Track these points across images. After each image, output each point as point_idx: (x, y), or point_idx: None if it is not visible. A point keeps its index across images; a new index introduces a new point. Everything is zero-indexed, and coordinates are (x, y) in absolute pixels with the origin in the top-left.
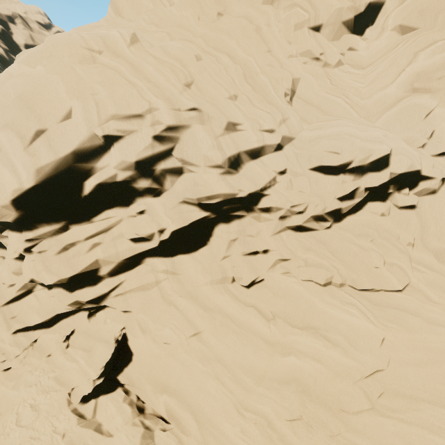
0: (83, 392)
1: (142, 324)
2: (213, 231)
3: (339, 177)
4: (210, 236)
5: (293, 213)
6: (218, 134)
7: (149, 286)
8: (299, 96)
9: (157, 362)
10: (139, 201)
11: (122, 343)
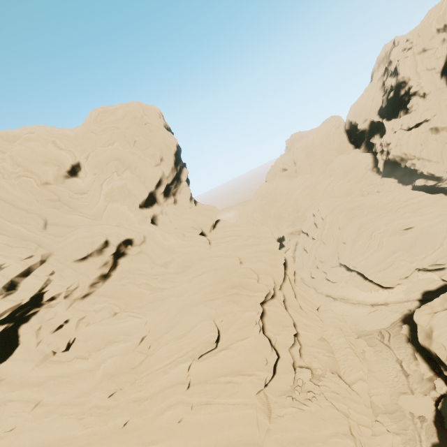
0: None
1: None
2: (18, 333)
3: (89, 259)
4: (18, 338)
5: (71, 291)
6: None
7: None
8: (50, 224)
9: None
10: None
11: None
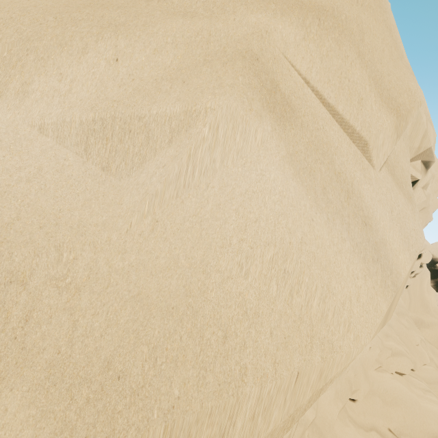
0: None
1: None
2: None
3: None
4: None
5: None
6: None
7: None
8: None
9: None
10: None
11: None
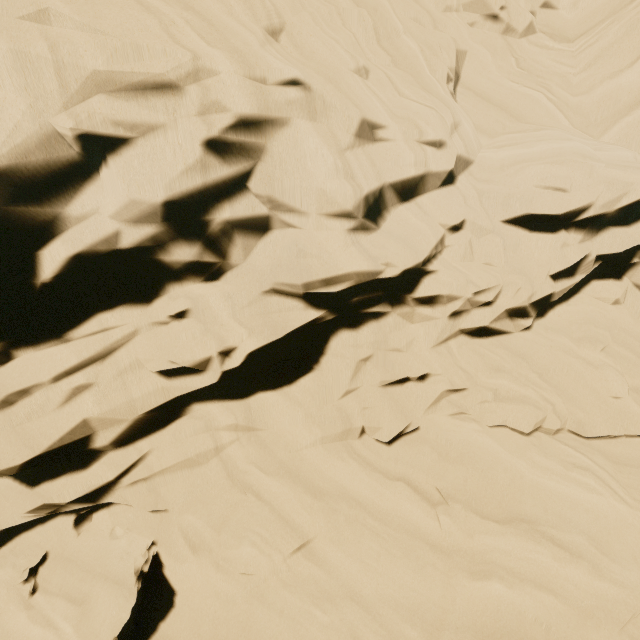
0: None
1: (192, 535)
2: (326, 346)
3: (558, 236)
4: (320, 355)
5: (474, 304)
6: (344, 145)
7: (201, 458)
8: (466, 86)
9: (228, 611)
10: (173, 292)
11: (150, 573)
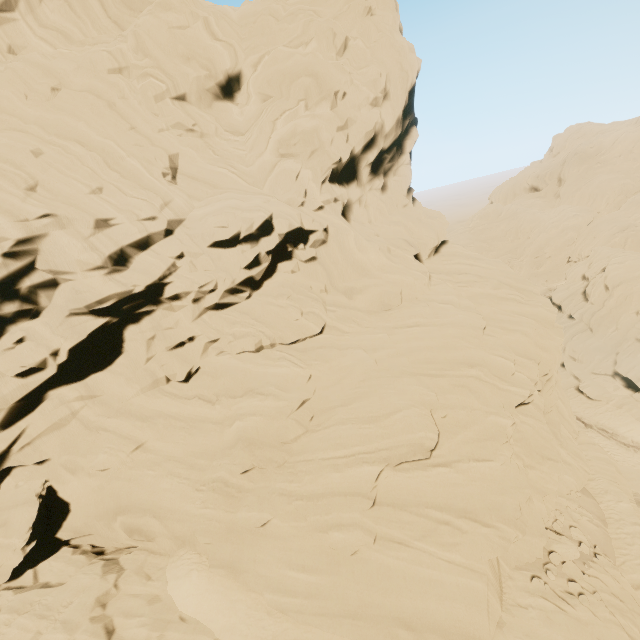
0: (12, 566)
1: (69, 465)
2: (123, 336)
3: (237, 248)
4: (122, 343)
5: (205, 293)
6: (88, 235)
7: (63, 421)
8: (183, 173)
9: (101, 494)
10: (13, 330)
11: (50, 500)
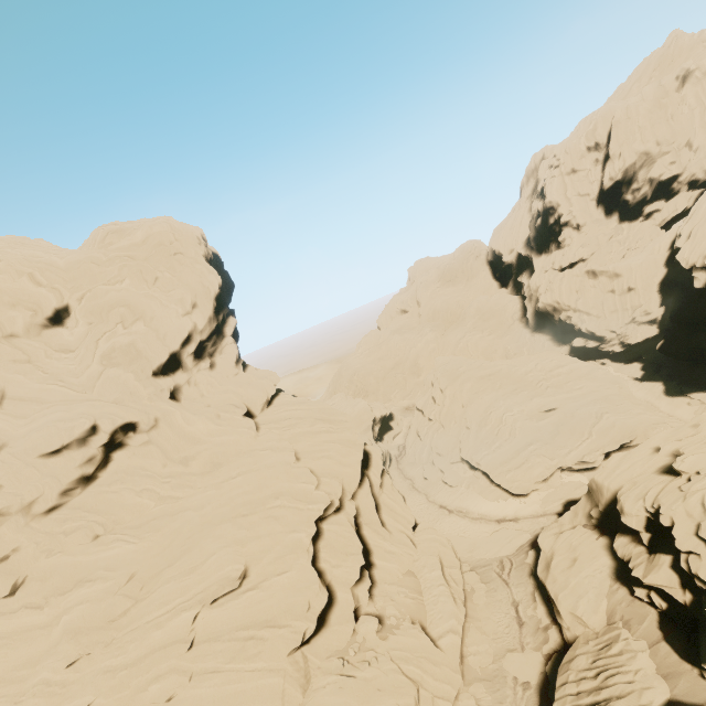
0: None
1: None
2: None
3: (63, 453)
4: None
5: (30, 501)
6: None
7: None
8: (9, 397)
9: None
10: None
11: None
